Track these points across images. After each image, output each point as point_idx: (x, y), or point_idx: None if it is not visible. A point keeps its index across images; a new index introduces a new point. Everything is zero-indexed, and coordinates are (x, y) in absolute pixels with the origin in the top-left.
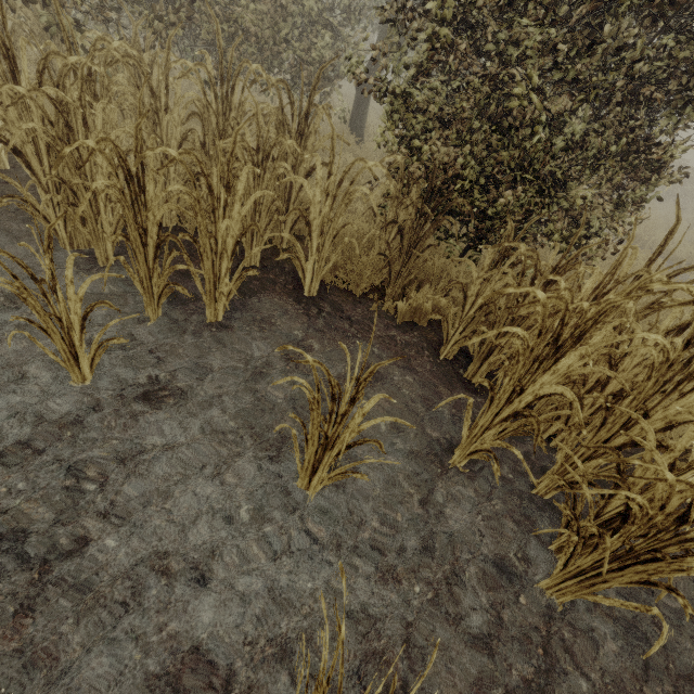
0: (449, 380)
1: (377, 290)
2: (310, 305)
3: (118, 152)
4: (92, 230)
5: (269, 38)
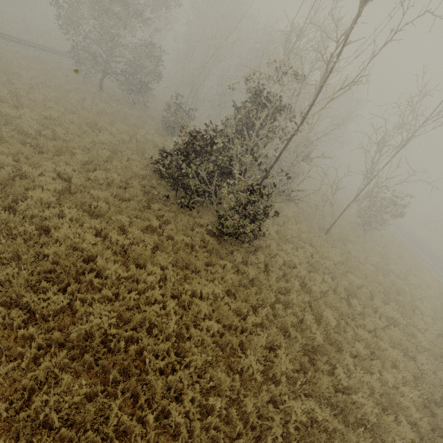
0: None
1: None
2: None
3: None
4: None
5: None
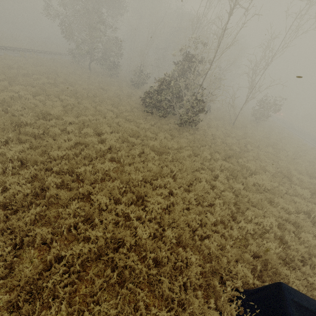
0: None
1: None
2: None
3: None
4: None
5: None
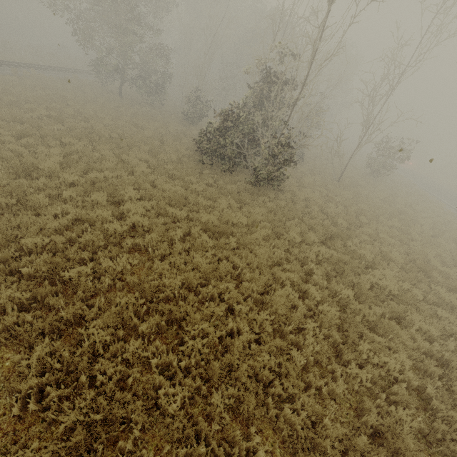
0: None
1: None
2: None
3: None
4: None
5: None
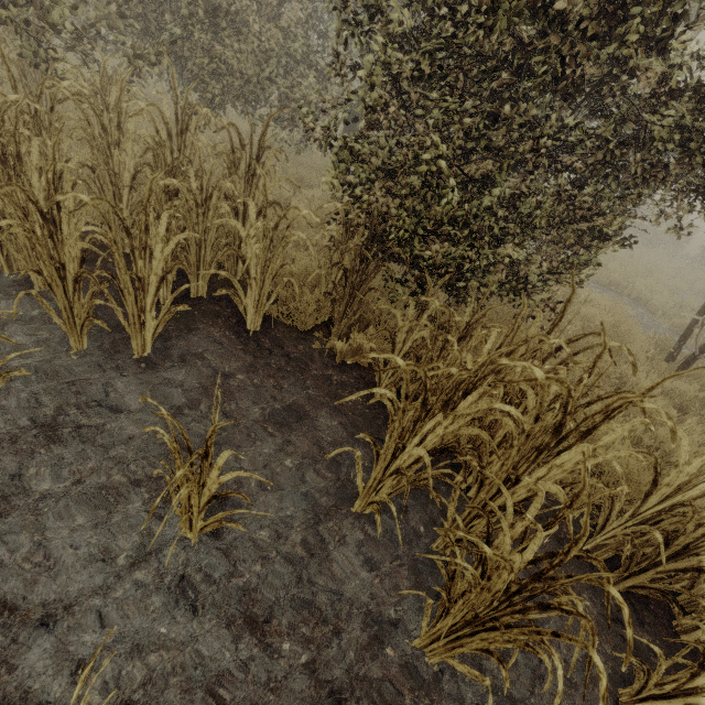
0: (377, 423)
1: (326, 326)
2: (250, 339)
3: (27, 195)
4: (28, 256)
5: (253, 74)
